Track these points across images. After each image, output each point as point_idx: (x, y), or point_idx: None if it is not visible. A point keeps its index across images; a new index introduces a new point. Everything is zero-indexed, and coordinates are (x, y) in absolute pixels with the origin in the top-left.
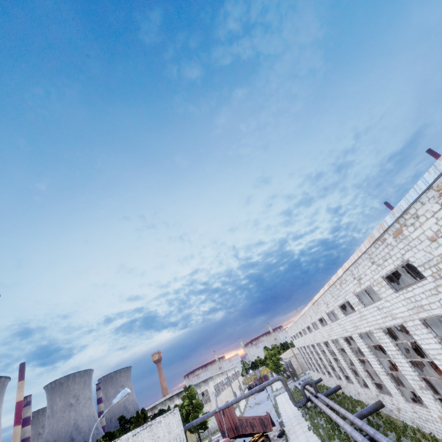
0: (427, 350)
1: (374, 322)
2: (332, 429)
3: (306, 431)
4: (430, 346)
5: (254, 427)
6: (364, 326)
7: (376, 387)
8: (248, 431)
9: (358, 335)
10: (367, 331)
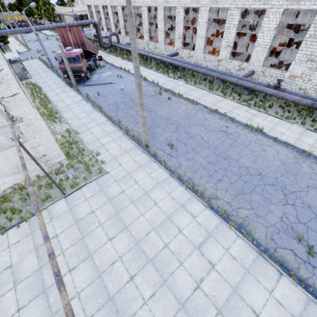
0: (263, 27)
1: (242, 2)
2: (143, 61)
3: (120, 60)
4: (269, 25)
5: (91, 49)
6: (227, 3)
7: (182, 45)
8: (90, 50)
9: (209, 8)
10: (224, 7)
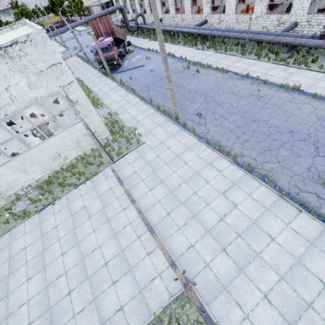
0: None
1: None
2: (170, 37)
3: (147, 42)
4: None
5: (120, 35)
6: None
7: (211, 10)
8: (119, 37)
9: None
10: None
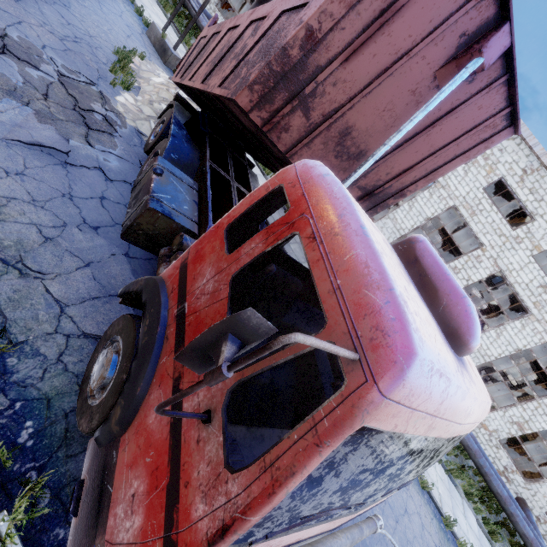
0: None
1: None
2: None
3: None
4: None
5: None
6: None
7: None
8: None
9: None
10: None
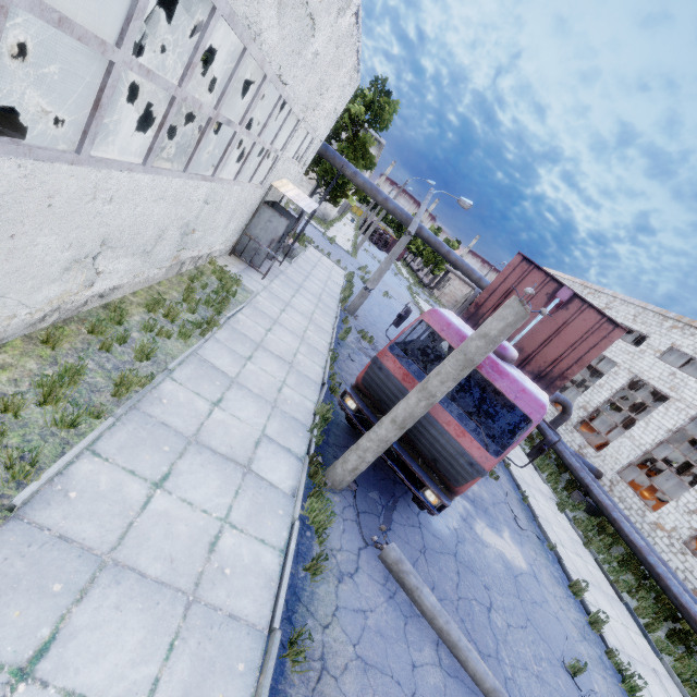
0: None
1: None
2: (659, 623)
3: (545, 495)
4: None
5: None
6: None
7: None
8: None
9: None
10: None
